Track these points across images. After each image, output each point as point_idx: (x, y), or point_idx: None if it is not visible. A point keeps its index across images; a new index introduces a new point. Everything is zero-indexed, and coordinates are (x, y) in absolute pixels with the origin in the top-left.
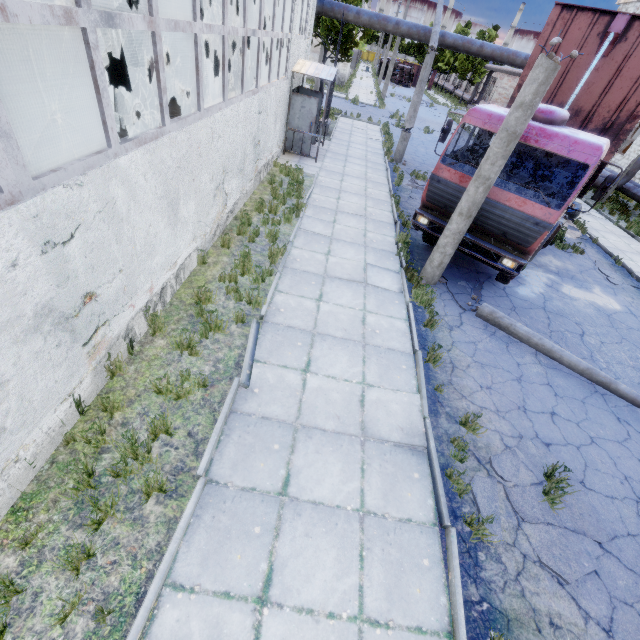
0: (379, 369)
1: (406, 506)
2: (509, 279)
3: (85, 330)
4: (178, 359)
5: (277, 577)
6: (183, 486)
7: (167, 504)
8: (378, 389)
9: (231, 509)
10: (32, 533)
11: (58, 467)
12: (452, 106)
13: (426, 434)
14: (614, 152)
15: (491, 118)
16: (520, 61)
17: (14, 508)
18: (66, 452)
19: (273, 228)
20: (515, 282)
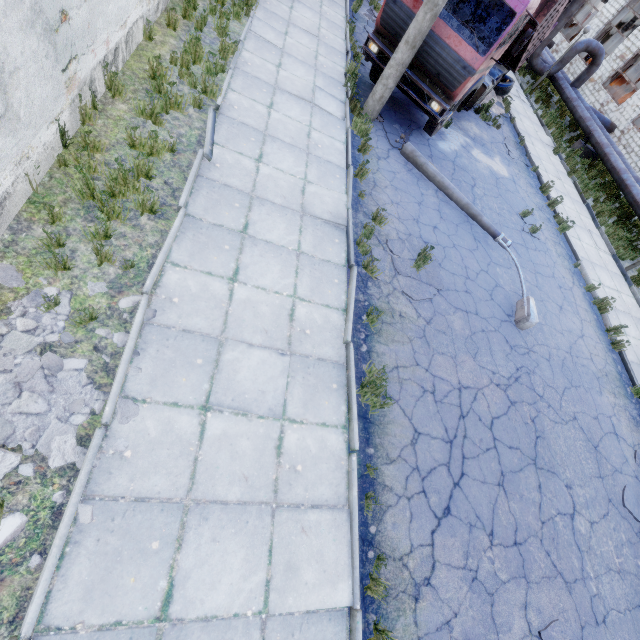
0: (318, 173)
1: (328, 254)
2: (434, 129)
3: (63, 54)
4: (143, 125)
5: (242, 271)
6: (168, 214)
7: (157, 222)
8: (316, 186)
9: (207, 233)
10: (57, 214)
11: (57, 182)
12: None
13: (347, 219)
14: (546, 15)
15: None
16: None
17: (31, 200)
18: (60, 173)
19: (223, 19)
20: (438, 137)
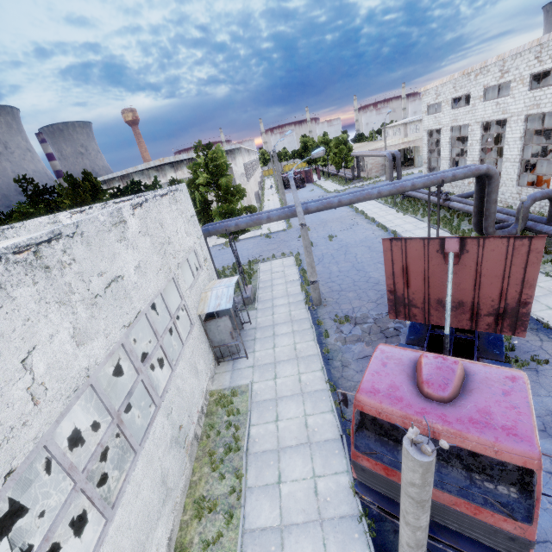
0: None
1: None
2: None
3: None
4: None
5: None
6: None
7: None
8: None
9: None
10: None
11: None
12: (342, 188)
13: None
14: (525, 330)
15: (383, 407)
16: (375, 196)
17: None
18: None
19: None
20: None
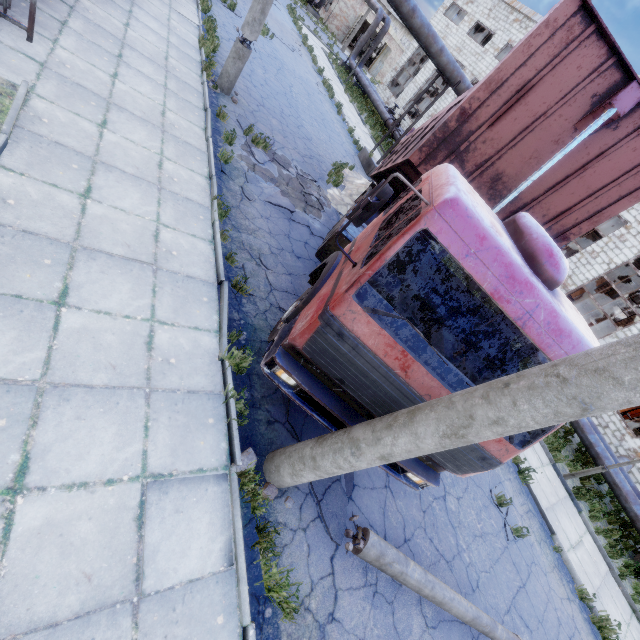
0: None
1: None
2: None
3: None
4: None
5: None
6: None
7: None
8: None
9: None
10: None
11: None
12: None
13: None
14: None
15: (483, 247)
16: (407, 9)
17: None
18: None
19: None
20: None
